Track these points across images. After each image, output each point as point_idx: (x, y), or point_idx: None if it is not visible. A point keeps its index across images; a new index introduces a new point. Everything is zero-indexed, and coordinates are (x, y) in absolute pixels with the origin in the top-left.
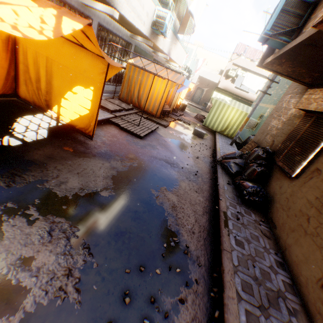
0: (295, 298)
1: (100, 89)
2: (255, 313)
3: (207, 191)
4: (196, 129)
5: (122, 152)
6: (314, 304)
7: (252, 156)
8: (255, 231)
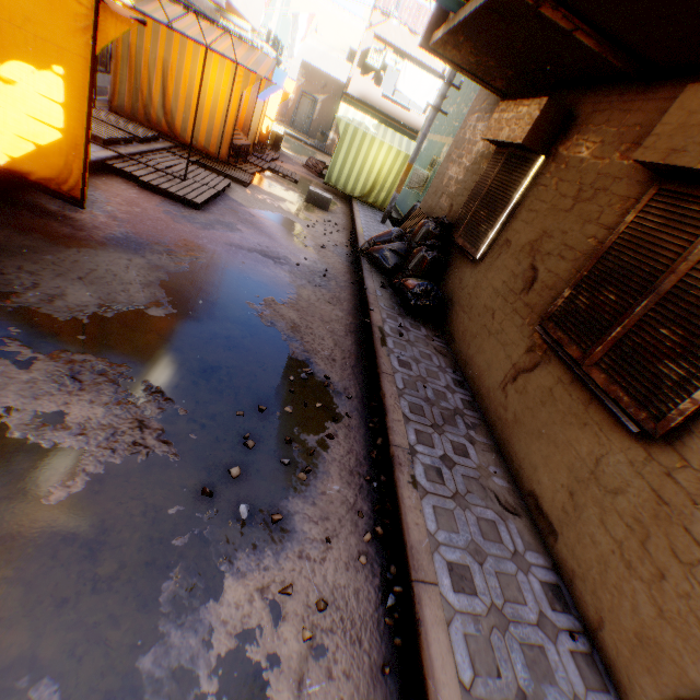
0: (476, 414)
1: (85, 76)
2: (427, 432)
3: (348, 302)
4: (313, 190)
5: (165, 236)
6: (496, 412)
7: (419, 234)
8: (426, 349)
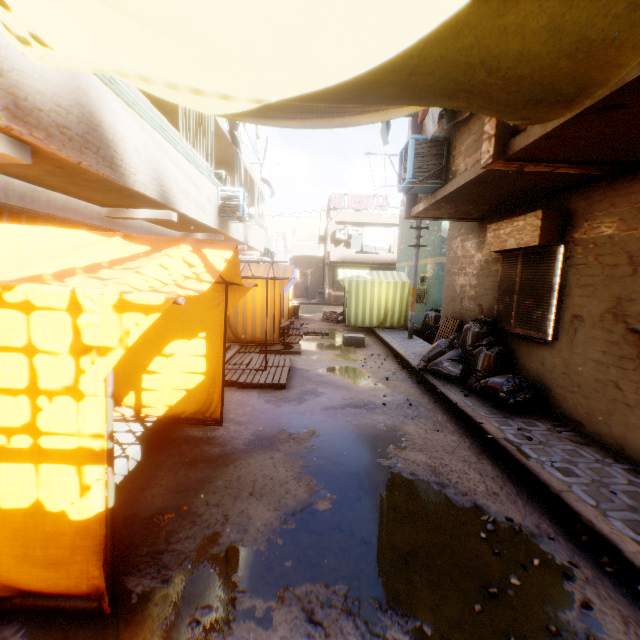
0: None
1: (219, 331)
2: None
3: (448, 422)
4: (347, 336)
5: (280, 423)
6: None
7: (469, 338)
8: (563, 444)
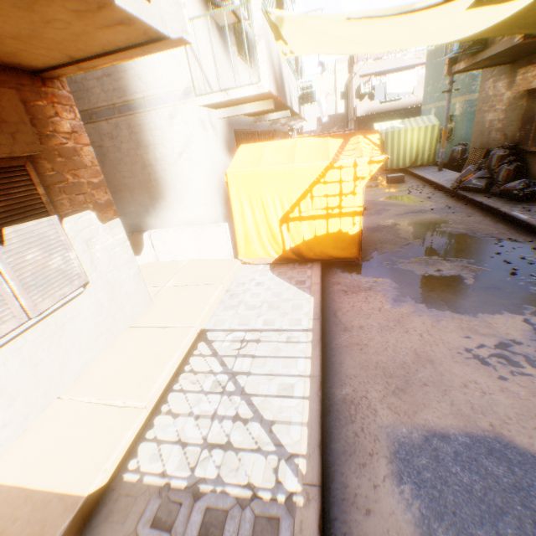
0: None
1: None
2: None
3: (475, 212)
4: (391, 176)
5: (375, 223)
6: None
7: (492, 160)
8: None
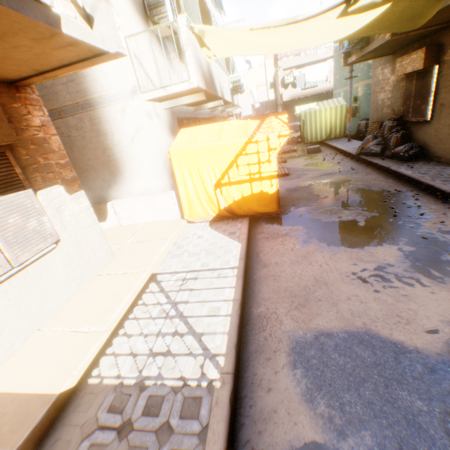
0: None
1: None
2: None
3: (373, 172)
4: (310, 148)
5: (295, 185)
6: None
7: (385, 130)
8: (427, 167)
